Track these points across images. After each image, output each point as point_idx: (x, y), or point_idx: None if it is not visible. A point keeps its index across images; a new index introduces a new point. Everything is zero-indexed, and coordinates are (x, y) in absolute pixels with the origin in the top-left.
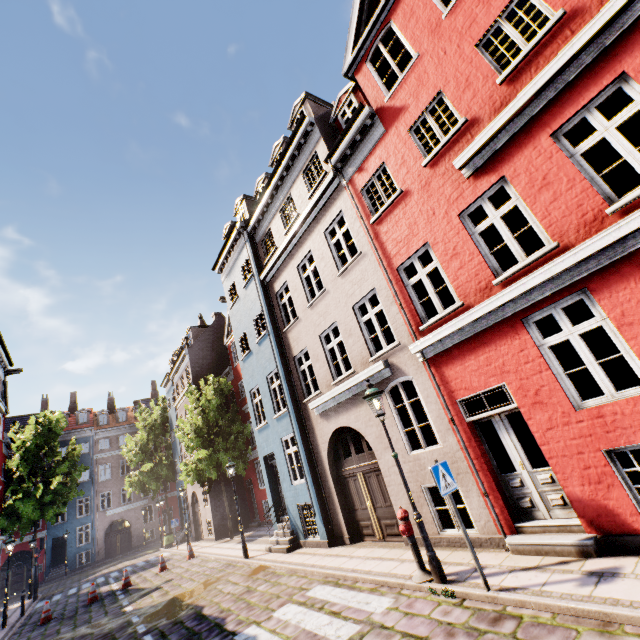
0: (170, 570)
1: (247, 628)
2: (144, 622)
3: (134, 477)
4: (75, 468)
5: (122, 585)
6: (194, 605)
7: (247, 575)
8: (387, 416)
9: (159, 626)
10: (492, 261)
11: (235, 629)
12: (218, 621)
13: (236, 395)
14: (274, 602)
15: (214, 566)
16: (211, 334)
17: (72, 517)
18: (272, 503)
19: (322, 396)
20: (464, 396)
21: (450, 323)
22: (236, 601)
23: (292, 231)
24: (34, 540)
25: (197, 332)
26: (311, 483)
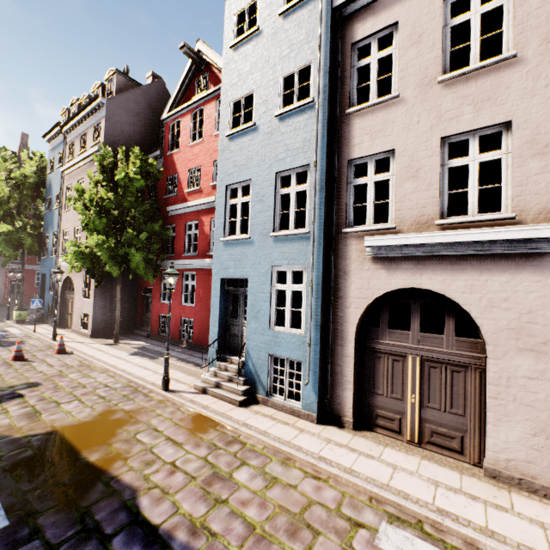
0: (30, 363)
1: None
2: None
3: None
4: None
5: None
6: (110, 477)
7: (187, 429)
8: None
9: (42, 525)
10: None
11: None
12: None
13: (159, 190)
14: (316, 547)
15: (108, 383)
16: (143, 98)
17: None
18: (217, 336)
19: (410, 234)
20: None
21: None
22: (209, 503)
23: None
24: None
25: (124, 84)
26: (316, 341)
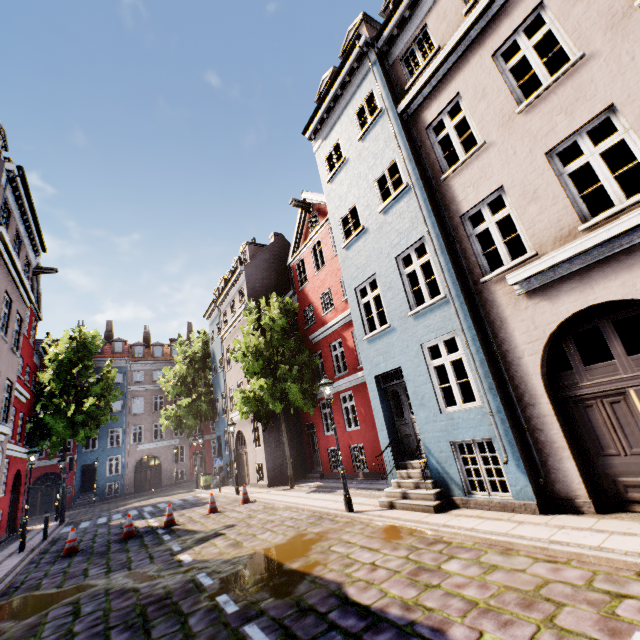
0: (223, 513)
1: None
2: (226, 590)
3: (170, 410)
4: (109, 391)
5: (164, 522)
6: (313, 576)
7: (380, 538)
8: None
9: (265, 608)
10: None
11: None
12: (426, 634)
13: (299, 324)
14: (562, 615)
15: (293, 516)
16: (270, 254)
17: (103, 446)
18: (388, 441)
19: (554, 252)
20: None
21: None
22: (419, 588)
23: None
24: (63, 460)
25: (254, 250)
26: (498, 407)
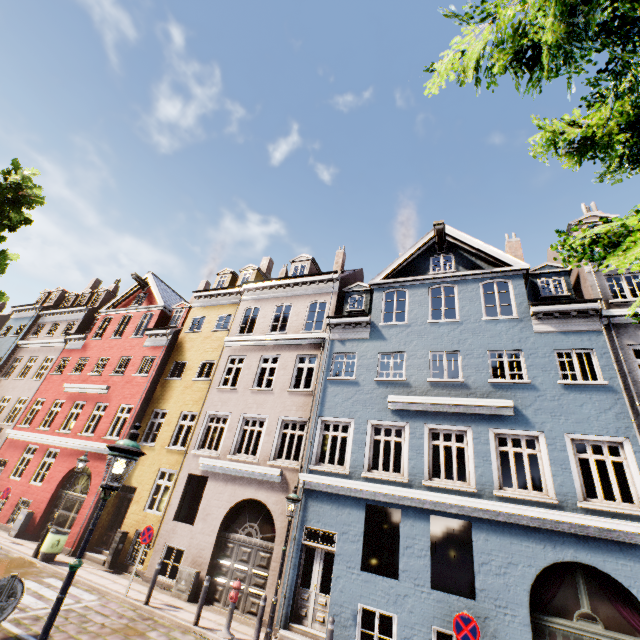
0: None
1: None
2: None
3: None
4: None
5: None
6: None
7: None
8: None
9: None
10: (45, 421)
11: None
12: None
13: None
14: None
15: None
16: None
17: None
18: None
19: None
20: (2, 457)
21: (19, 431)
22: None
23: (42, 341)
24: None
25: None
26: None
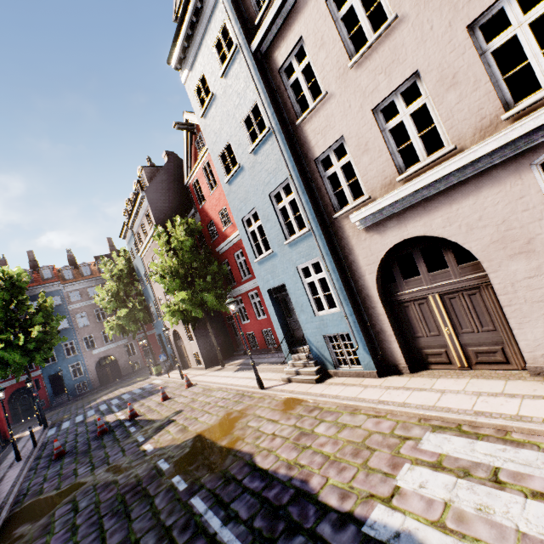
0: (173, 399)
1: (371, 510)
2: (178, 472)
3: (112, 322)
4: (51, 318)
5: (129, 417)
6: (235, 451)
7: (280, 410)
8: (530, 206)
9: (204, 483)
10: None
11: (347, 509)
12: (298, 486)
13: (206, 238)
14: (372, 458)
15: (224, 396)
16: (167, 175)
17: (62, 358)
18: (283, 336)
19: (380, 199)
20: None
21: None
22: (299, 450)
23: None
24: (29, 381)
25: (151, 173)
26: (350, 312)
